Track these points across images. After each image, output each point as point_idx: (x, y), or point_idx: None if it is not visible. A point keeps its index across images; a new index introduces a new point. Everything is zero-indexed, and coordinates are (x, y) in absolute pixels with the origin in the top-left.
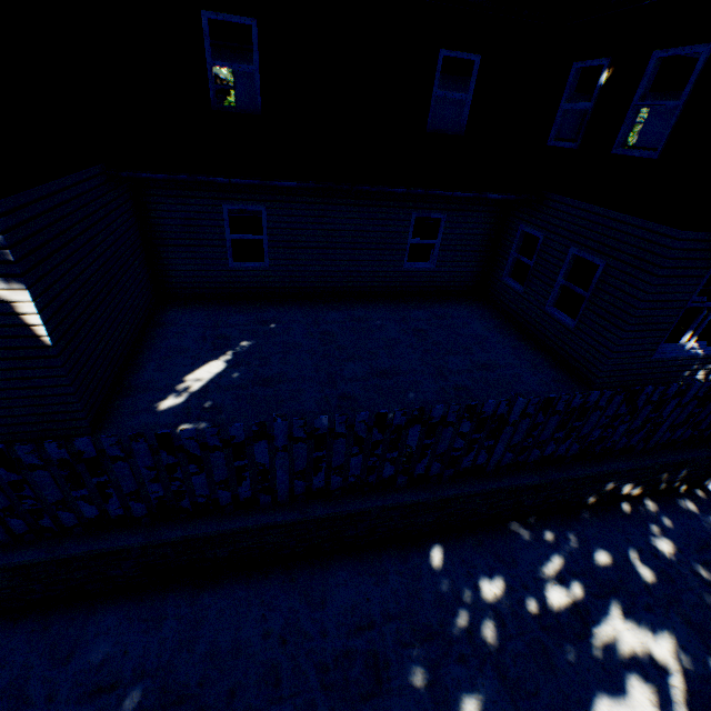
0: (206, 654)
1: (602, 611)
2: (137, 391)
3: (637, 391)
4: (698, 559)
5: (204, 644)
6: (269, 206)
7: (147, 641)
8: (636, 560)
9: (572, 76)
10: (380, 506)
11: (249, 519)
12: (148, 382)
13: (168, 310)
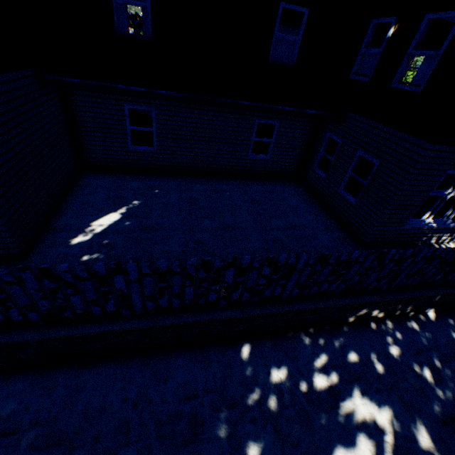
0: (81, 412)
1: (348, 392)
2: (57, 231)
3: (385, 252)
4: (414, 360)
5: (82, 405)
6: (157, 108)
7: (42, 401)
8: (374, 359)
9: (370, 29)
10: (207, 319)
11: (115, 325)
12: (66, 225)
13: (86, 176)
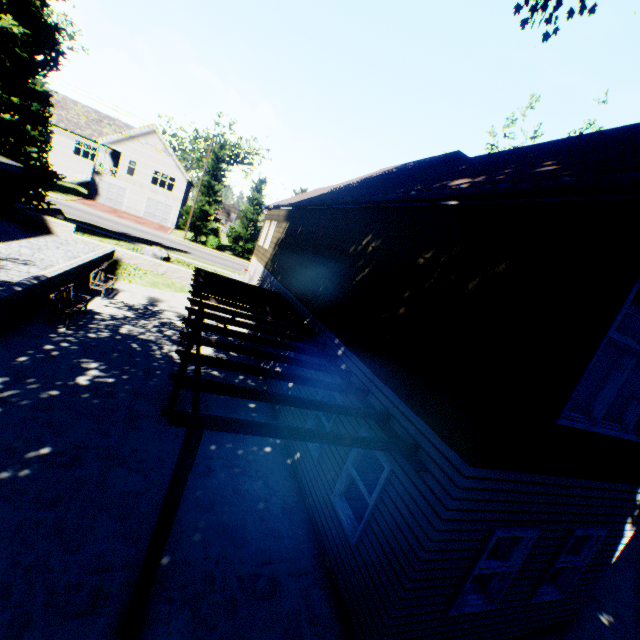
0: None
1: None
2: None
3: None
4: None
5: None
6: None
7: None
8: None
9: None
10: None
11: None
12: None
13: None
